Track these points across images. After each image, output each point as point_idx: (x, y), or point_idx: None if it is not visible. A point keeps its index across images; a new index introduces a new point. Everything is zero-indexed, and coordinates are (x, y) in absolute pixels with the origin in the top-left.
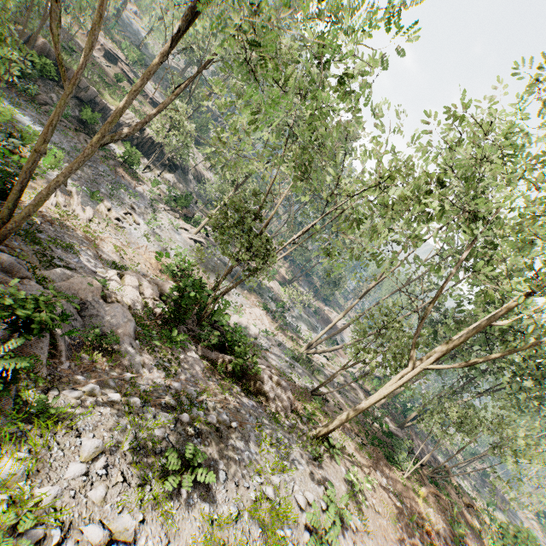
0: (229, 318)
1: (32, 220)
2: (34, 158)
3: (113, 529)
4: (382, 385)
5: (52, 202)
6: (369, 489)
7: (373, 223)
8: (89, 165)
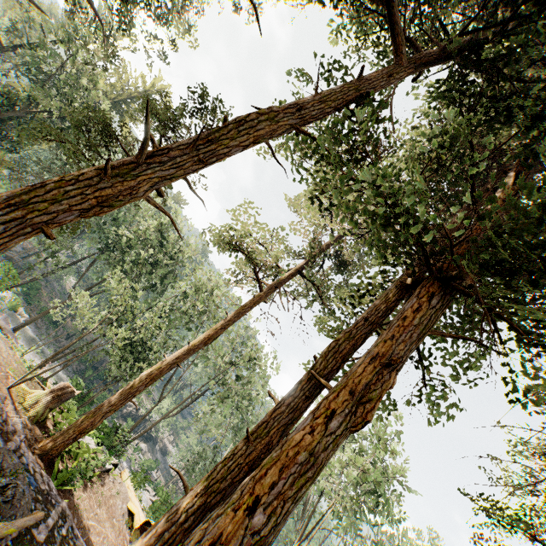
0: None
1: None
2: (138, 424)
3: None
4: None
5: None
6: None
7: None
8: None
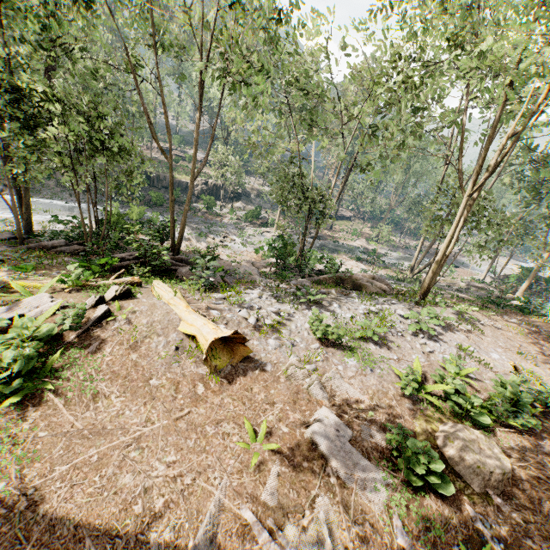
0: (316, 253)
1: (181, 255)
2: (172, 205)
3: (280, 309)
4: (522, 278)
5: (184, 245)
6: (476, 310)
7: (385, 125)
8: (189, 221)
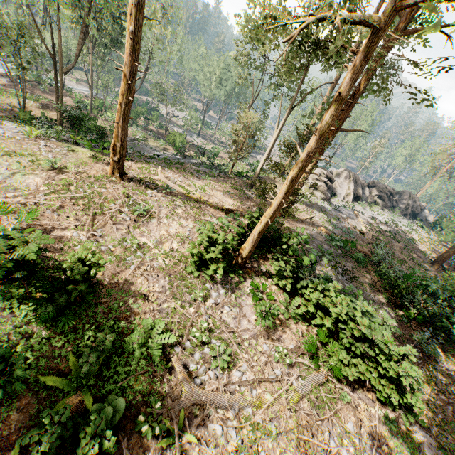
0: None
1: None
2: None
3: None
4: None
5: None
6: None
7: None
8: None
